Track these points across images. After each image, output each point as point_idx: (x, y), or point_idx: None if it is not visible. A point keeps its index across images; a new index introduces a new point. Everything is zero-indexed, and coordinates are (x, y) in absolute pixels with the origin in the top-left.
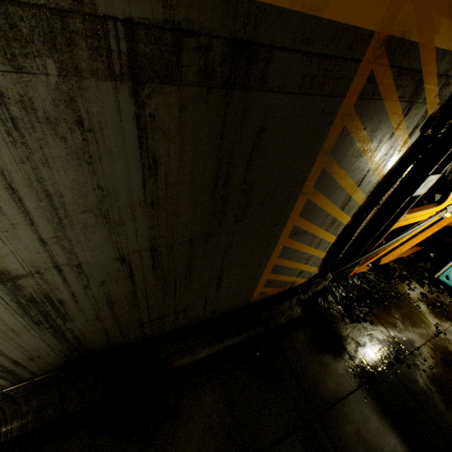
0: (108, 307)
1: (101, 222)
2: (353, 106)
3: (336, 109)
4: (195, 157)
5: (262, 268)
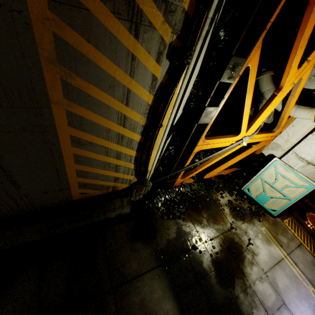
0: None
1: None
2: (49, 9)
3: (24, 8)
4: None
5: (63, 172)
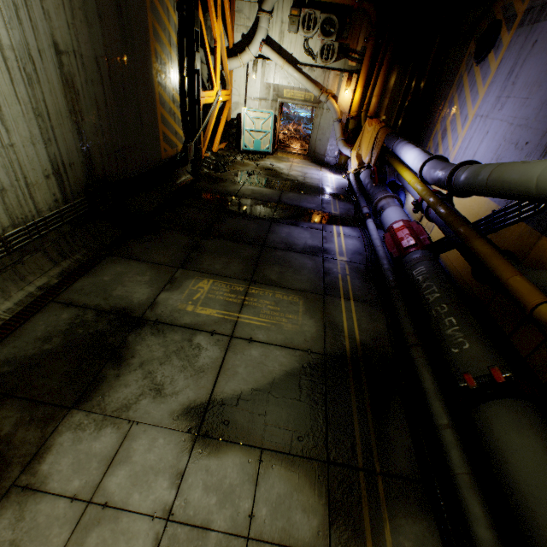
0: (98, 115)
1: (86, 21)
2: None
3: None
4: None
5: (156, 114)
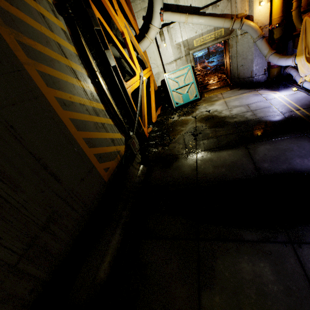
0: None
1: None
2: None
3: None
4: None
5: (77, 145)
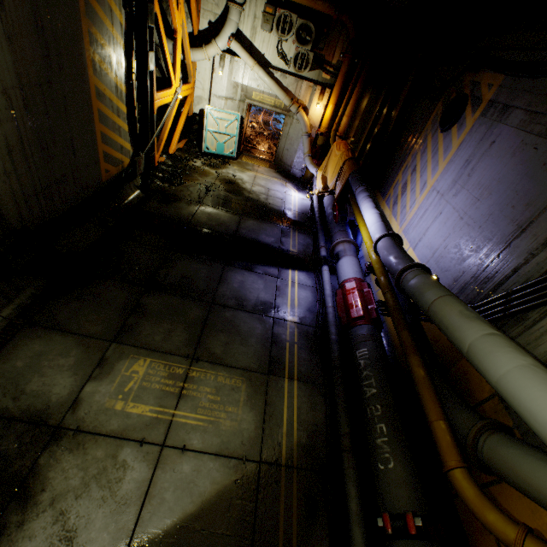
0: (10, 159)
1: None
2: None
3: None
4: (20, 1)
5: (95, 135)
